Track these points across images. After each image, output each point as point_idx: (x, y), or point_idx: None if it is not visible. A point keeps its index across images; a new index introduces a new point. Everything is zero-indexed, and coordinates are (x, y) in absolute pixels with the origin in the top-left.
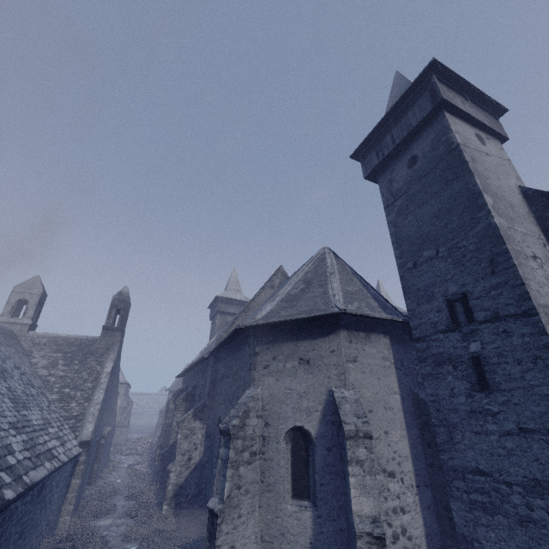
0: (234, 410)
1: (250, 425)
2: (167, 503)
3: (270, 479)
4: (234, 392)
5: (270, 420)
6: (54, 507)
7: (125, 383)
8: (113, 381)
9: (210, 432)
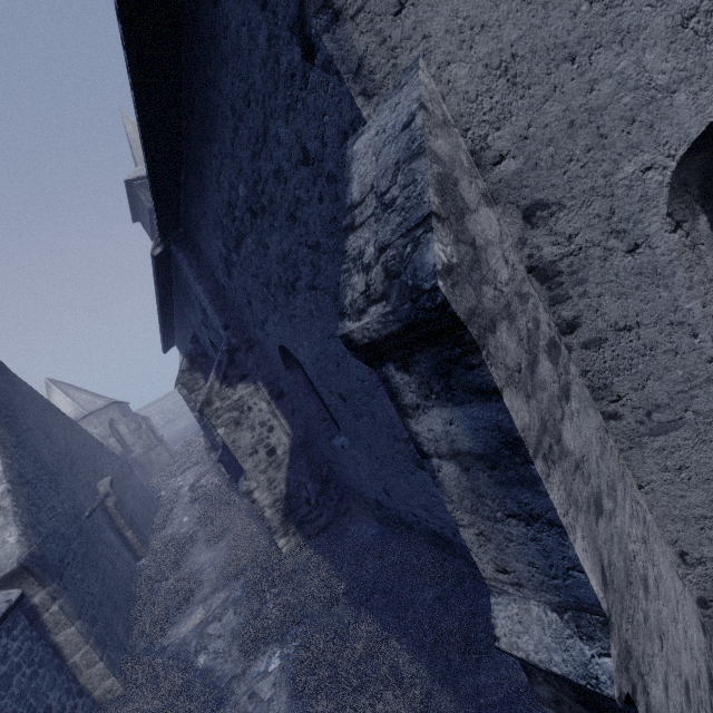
0: (367, 227)
1: (491, 245)
2: (282, 535)
3: (652, 394)
4: (286, 249)
5: (549, 184)
6: None
7: (110, 404)
8: (40, 419)
9: (279, 388)
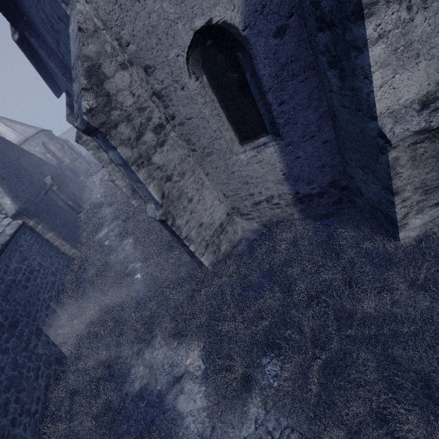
0: (74, 84)
1: (122, 91)
2: (133, 199)
3: (202, 143)
4: None
5: (148, 58)
6: (47, 263)
7: (38, 132)
8: None
9: None
